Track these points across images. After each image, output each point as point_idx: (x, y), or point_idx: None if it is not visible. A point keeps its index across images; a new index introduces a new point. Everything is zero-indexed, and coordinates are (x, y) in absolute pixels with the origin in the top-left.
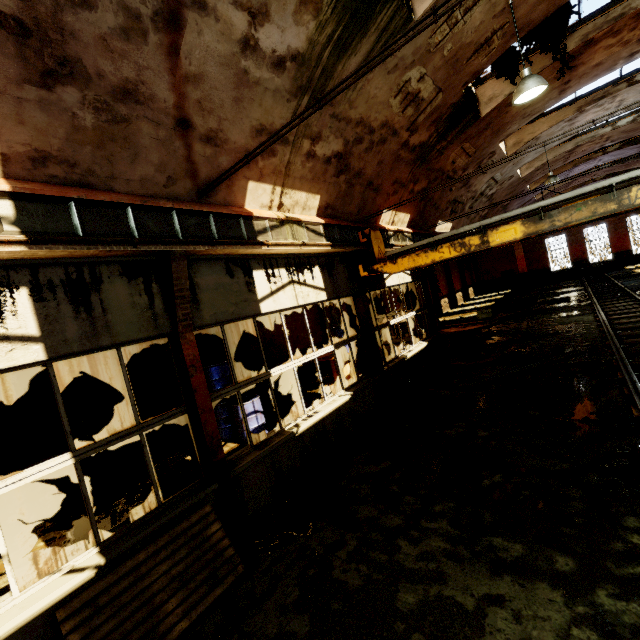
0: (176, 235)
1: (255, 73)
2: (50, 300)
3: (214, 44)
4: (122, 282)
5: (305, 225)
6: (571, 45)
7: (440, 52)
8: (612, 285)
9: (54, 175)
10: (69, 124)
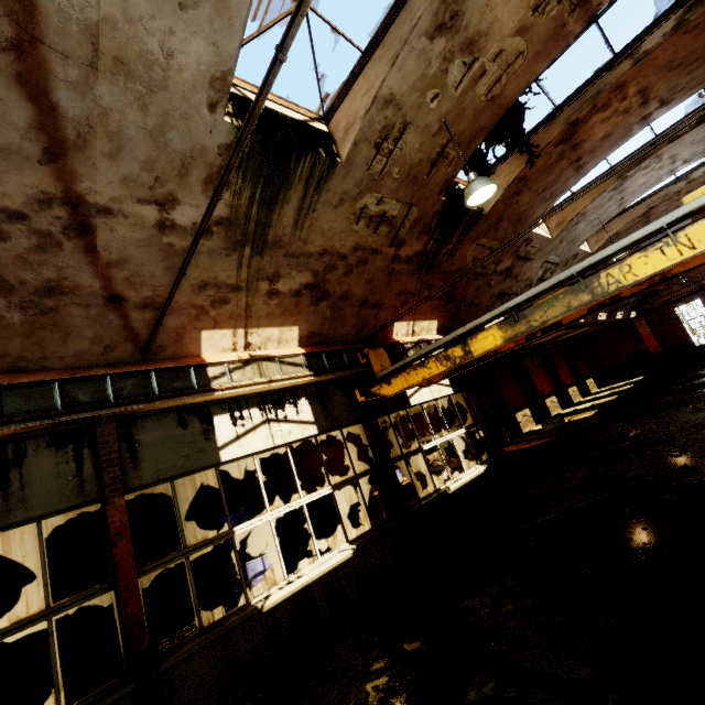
0: (108, 399)
1: (181, 244)
2: None
3: (130, 234)
4: (49, 453)
5: (279, 359)
6: (556, 130)
7: (389, 177)
8: None
9: None
10: None
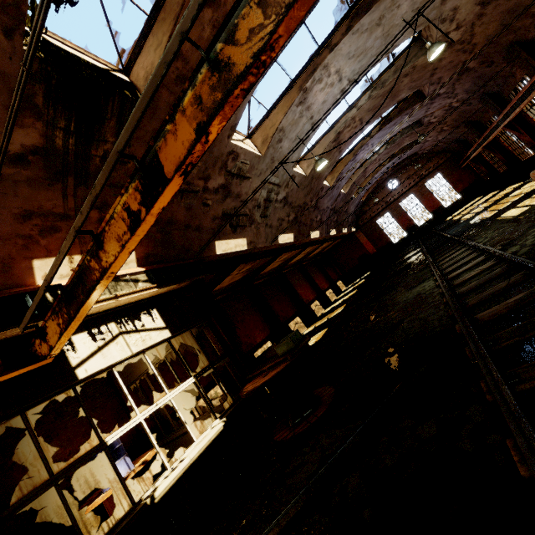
0: None
1: None
2: None
3: None
4: None
5: None
6: None
7: None
8: (440, 238)
9: None
10: None
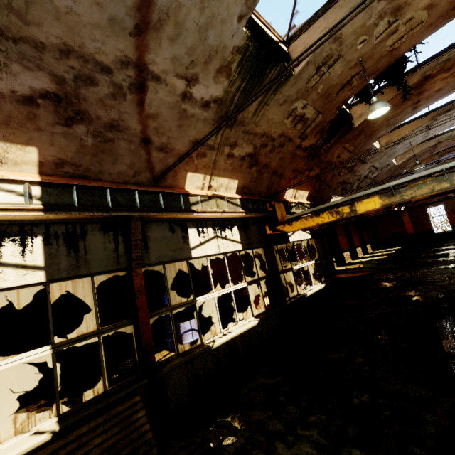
0: (136, 206)
1: (191, 111)
2: (54, 244)
3: (165, 97)
4: (100, 234)
5: (226, 199)
6: (414, 79)
7: (315, 91)
8: None
9: (67, 172)
10: (78, 144)
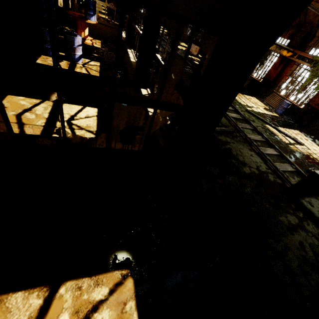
0: None
1: None
2: None
3: None
4: None
5: None
6: None
7: None
8: None
9: None
10: None
